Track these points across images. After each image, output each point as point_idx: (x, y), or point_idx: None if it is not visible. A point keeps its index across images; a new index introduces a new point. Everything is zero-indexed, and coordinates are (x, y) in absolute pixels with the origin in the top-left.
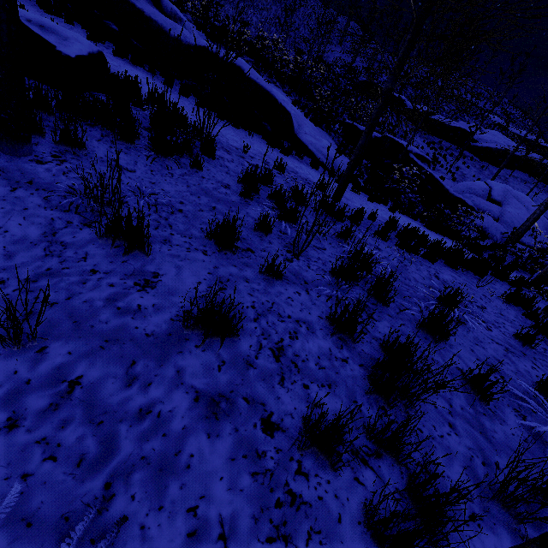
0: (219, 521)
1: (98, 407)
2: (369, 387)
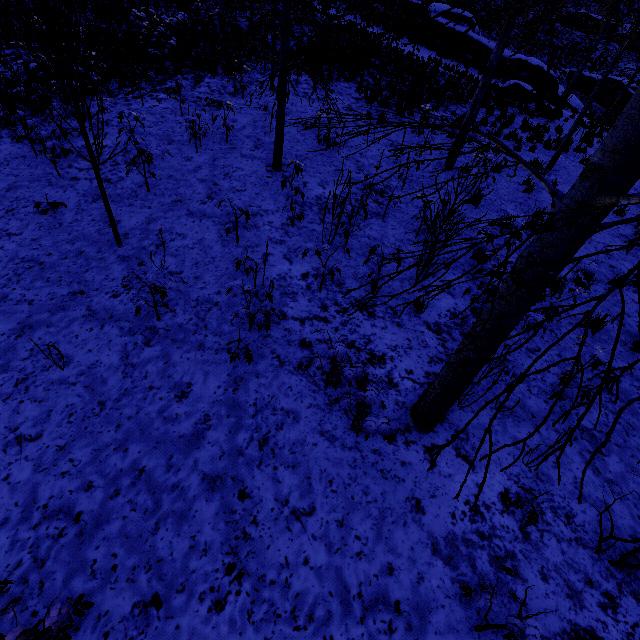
0: None
1: None
2: None
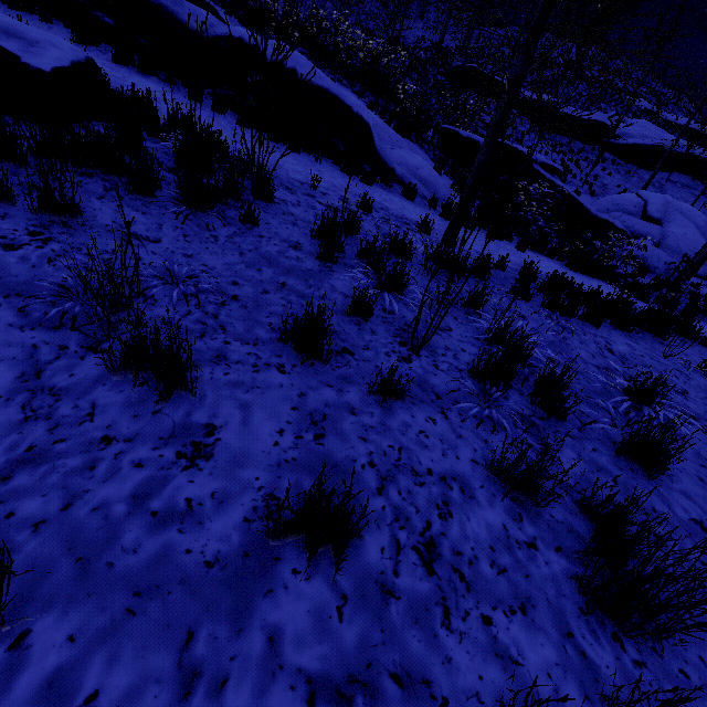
0: None
1: None
2: (591, 607)
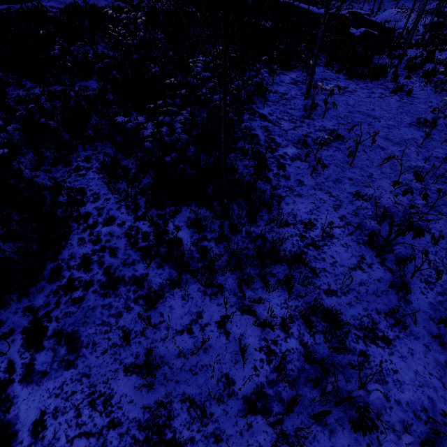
0: None
1: None
2: None
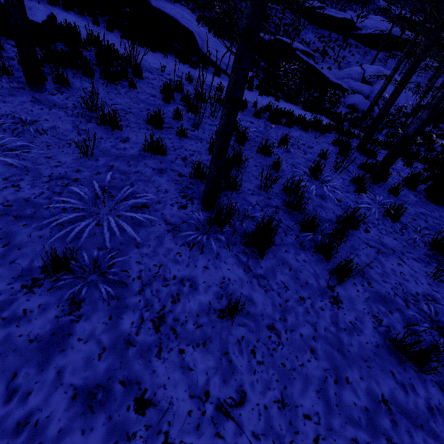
0: (165, 189)
1: (122, 171)
2: None
